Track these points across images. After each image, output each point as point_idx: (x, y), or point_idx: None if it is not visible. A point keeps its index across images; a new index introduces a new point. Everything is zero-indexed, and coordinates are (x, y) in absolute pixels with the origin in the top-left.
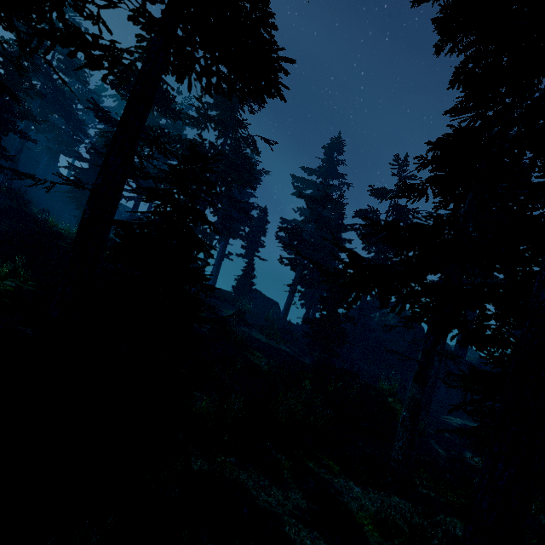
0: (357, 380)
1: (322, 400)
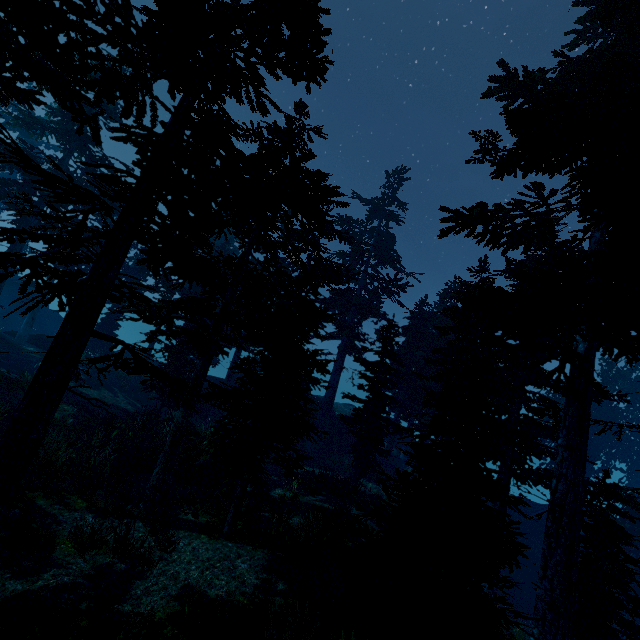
0: (165, 422)
1: (114, 446)
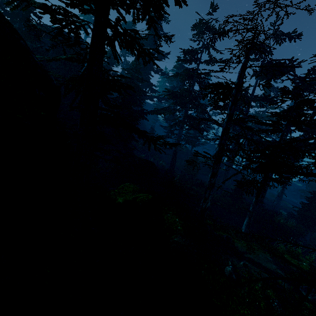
0: None
1: None
